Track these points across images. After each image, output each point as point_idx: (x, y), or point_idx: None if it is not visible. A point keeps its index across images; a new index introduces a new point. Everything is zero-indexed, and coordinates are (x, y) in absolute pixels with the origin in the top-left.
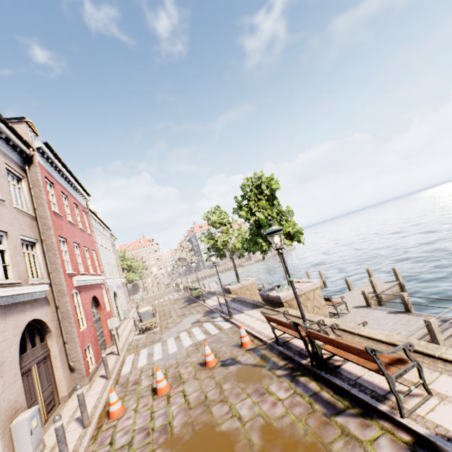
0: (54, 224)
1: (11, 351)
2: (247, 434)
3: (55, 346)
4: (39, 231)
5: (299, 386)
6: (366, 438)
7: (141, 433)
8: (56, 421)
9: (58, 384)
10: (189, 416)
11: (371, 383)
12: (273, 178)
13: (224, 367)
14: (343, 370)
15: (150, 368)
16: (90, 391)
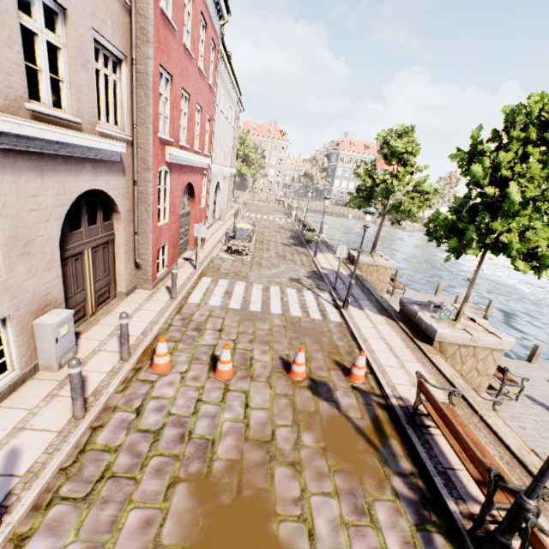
0: (157, 38)
1: (48, 227)
2: None
3: (121, 233)
4: (131, 39)
5: None
6: None
7: (175, 427)
8: (70, 367)
9: (118, 277)
10: (241, 454)
11: None
12: None
13: (312, 395)
14: None
15: (220, 316)
16: (148, 303)
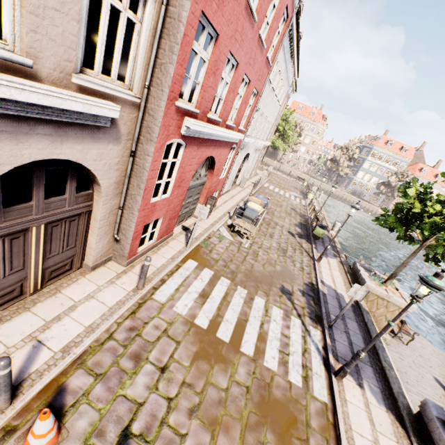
0: None
1: None
2: None
3: (100, 206)
4: None
5: None
6: None
7: None
8: None
9: (88, 248)
10: None
11: None
12: None
13: None
14: None
15: (176, 338)
16: (108, 287)
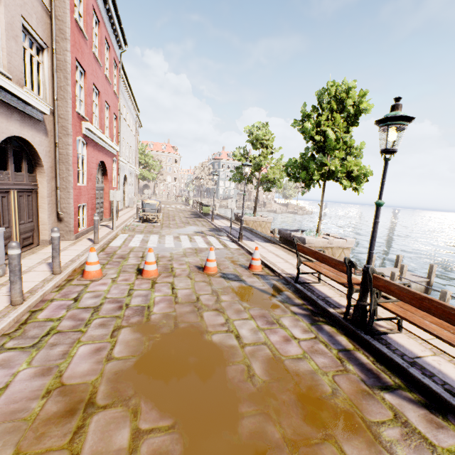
0: (73, 39)
1: None
2: (246, 359)
3: (45, 185)
4: (51, 36)
5: (323, 334)
6: (442, 445)
7: (113, 303)
8: (10, 248)
9: (41, 226)
10: (174, 309)
11: (441, 373)
12: (365, 97)
13: (224, 279)
14: (391, 340)
15: (141, 251)
16: (72, 246)
